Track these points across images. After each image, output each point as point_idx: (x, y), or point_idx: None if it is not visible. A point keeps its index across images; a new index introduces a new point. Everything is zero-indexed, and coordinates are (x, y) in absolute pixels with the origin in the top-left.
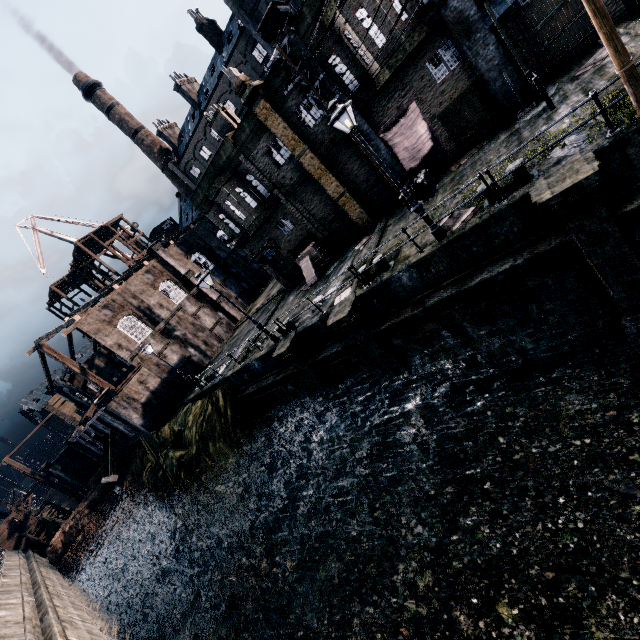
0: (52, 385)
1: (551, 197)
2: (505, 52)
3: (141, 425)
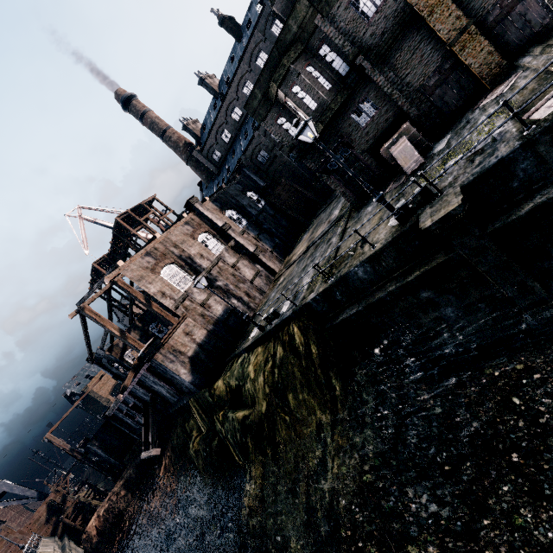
0: (92, 356)
1: None
2: None
3: (190, 382)
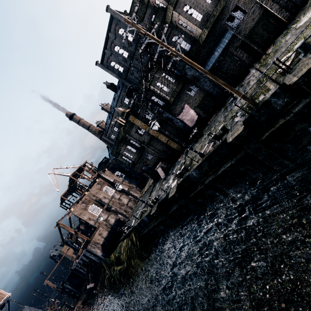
0: (63, 241)
1: (231, 140)
2: None
3: (101, 255)
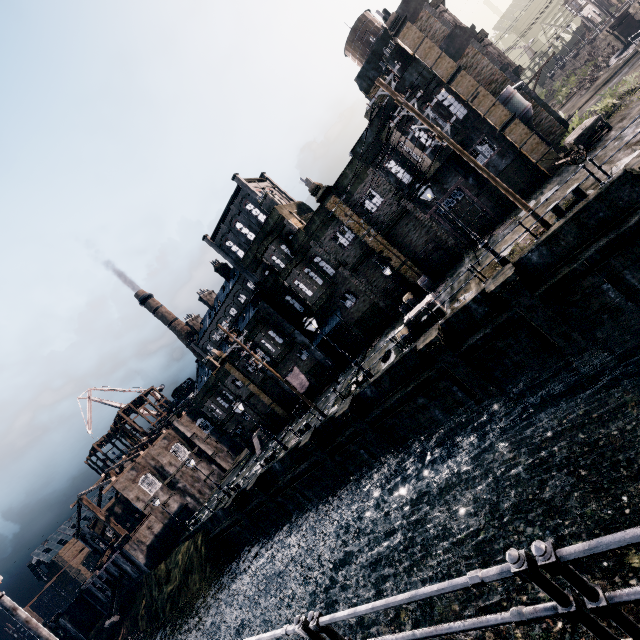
0: (78, 532)
1: (301, 446)
2: (330, 348)
3: (144, 564)
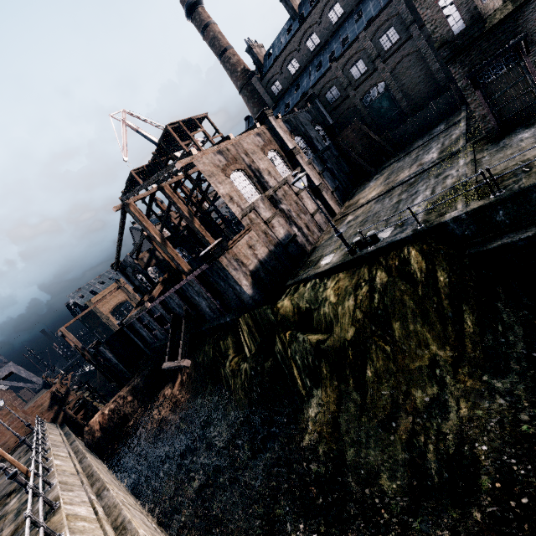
0: (118, 263)
1: None
2: None
3: (250, 295)
